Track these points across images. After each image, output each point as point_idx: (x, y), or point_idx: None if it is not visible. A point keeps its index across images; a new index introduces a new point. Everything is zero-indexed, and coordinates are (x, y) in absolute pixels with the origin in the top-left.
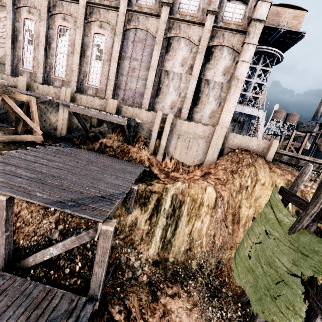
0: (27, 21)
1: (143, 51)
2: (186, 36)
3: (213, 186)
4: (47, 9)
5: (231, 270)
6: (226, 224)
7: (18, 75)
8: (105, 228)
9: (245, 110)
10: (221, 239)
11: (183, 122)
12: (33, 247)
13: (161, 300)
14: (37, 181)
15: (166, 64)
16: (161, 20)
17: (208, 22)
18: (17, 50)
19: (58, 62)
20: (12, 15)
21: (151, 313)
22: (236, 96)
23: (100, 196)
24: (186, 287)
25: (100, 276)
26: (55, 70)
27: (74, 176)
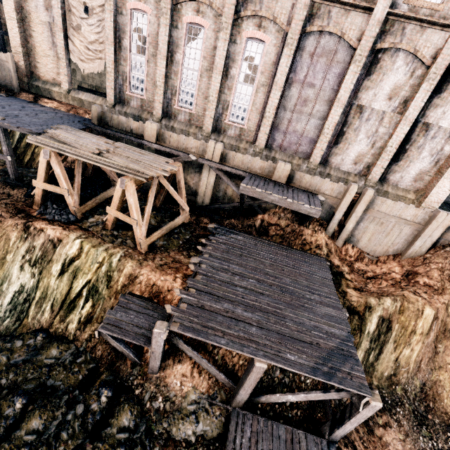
0: (135, 13)
1: (326, 72)
2: (411, 48)
3: (430, 304)
4: None
5: (436, 395)
6: (435, 344)
7: (123, 103)
8: (375, 404)
9: None
10: (427, 361)
11: (386, 200)
12: (258, 384)
13: (376, 431)
14: (268, 328)
15: (362, 94)
16: (373, 18)
17: None
18: (122, 63)
19: (184, 83)
20: (113, 4)
21: (373, 446)
22: None
23: (337, 347)
24: (394, 416)
25: (348, 430)
26: (178, 96)
27: (287, 308)
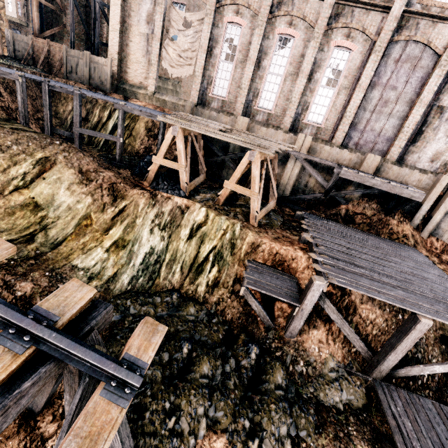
0: (229, 26)
1: (409, 76)
2: None
3: None
4: (269, 10)
5: None
6: None
7: (204, 104)
8: None
9: None
10: None
11: None
12: None
13: None
14: (412, 293)
15: (443, 96)
16: None
17: None
18: (209, 69)
19: (266, 87)
20: (212, 18)
21: None
22: None
23: None
24: None
25: None
26: (259, 98)
27: (415, 280)
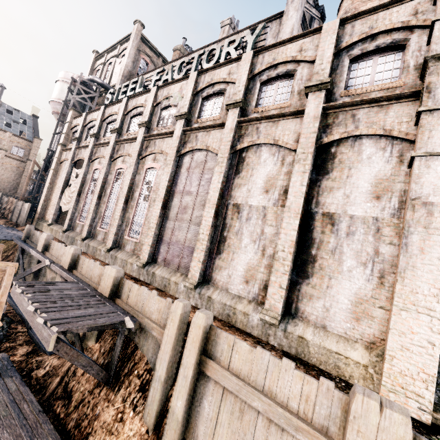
0: (97, 171)
1: (200, 179)
2: (270, 140)
3: None
4: (109, 156)
5: None
6: None
7: (73, 229)
8: None
9: None
10: None
11: (237, 342)
12: None
13: None
14: None
15: (235, 192)
16: (226, 128)
17: (310, 105)
18: (81, 202)
19: (108, 209)
20: (85, 169)
21: None
22: (436, 258)
23: None
24: None
25: None
26: (103, 219)
27: None
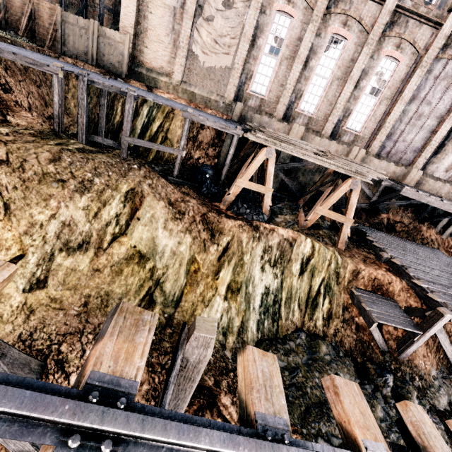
0: (278, 14)
1: (443, 93)
2: None
3: None
4: (326, 5)
5: None
6: None
7: (240, 101)
8: None
9: None
10: None
11: None
12: None
13: None
14: None
15: None
16: None
17: None
18: (250, 61)
19: (310, 89)
20: (261, 2)
21: None
22: None
23: None
24: None
25: None
26: (301, 100)
27: None
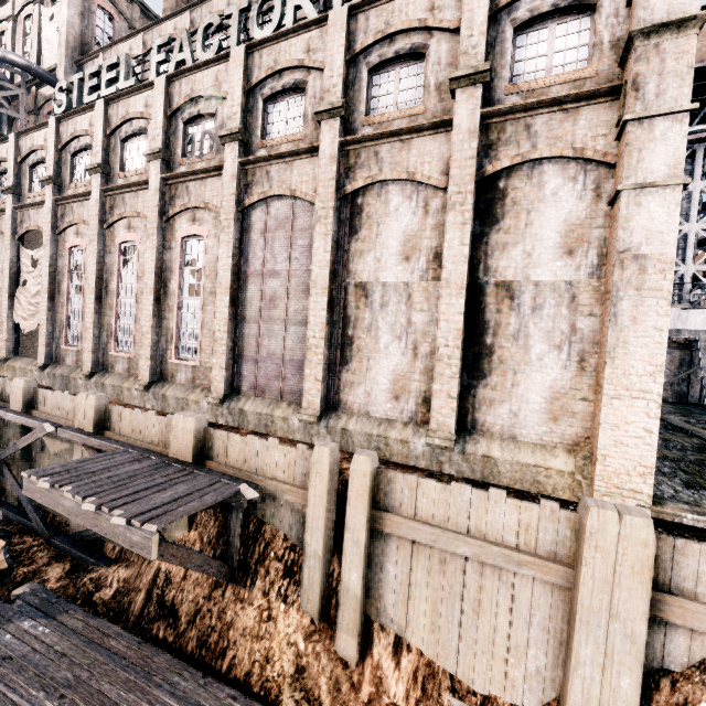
0: (76, 251)
1: (290, 248)
2: (401, 173)
3: None
4: (98, 219)
5: None
6: None
7: (59, 361)
8: None
9: (692, 321)
10: None
11: (421, 482)
12: None
13: None
14: None
15: (356, 265)
16: (322, 156)
17: (461, 111)
18: (60, 311)
19: (123, 318)
20: (51, 248)
21: None
22: (652, 328)
23: None
24: None
25: None
26: (117, 337)
27: None
